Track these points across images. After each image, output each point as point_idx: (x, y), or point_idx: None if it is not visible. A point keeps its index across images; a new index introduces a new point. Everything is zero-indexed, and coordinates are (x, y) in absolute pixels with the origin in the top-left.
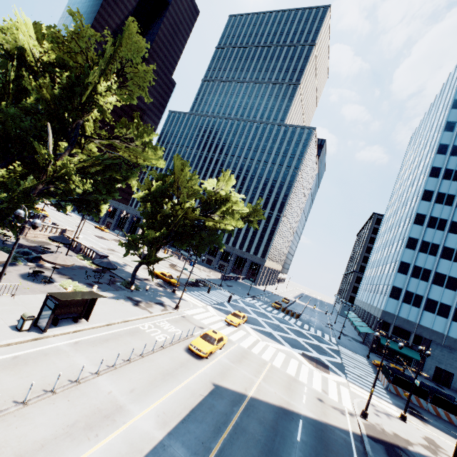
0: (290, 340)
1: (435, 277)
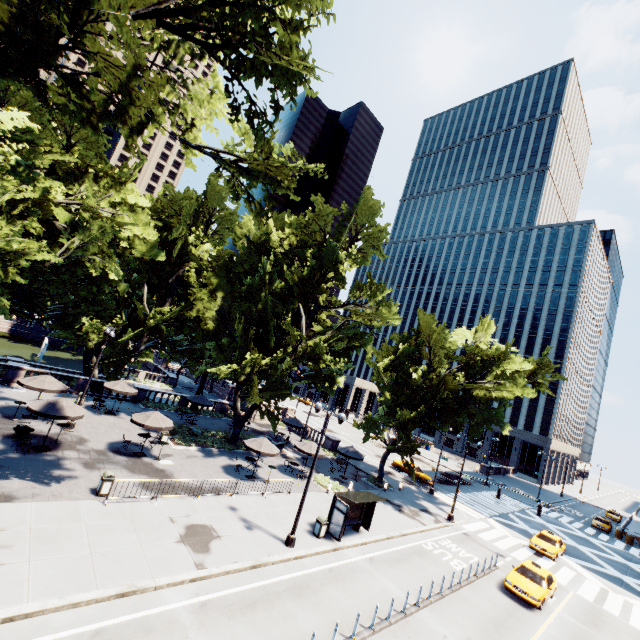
0: None
1: None
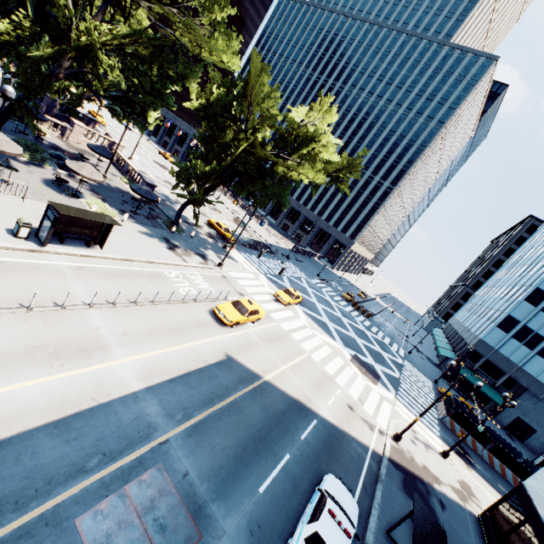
0: (346, 337)
1: None
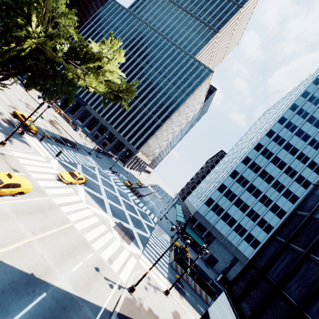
0: (117, 210)
1: (237, 200)
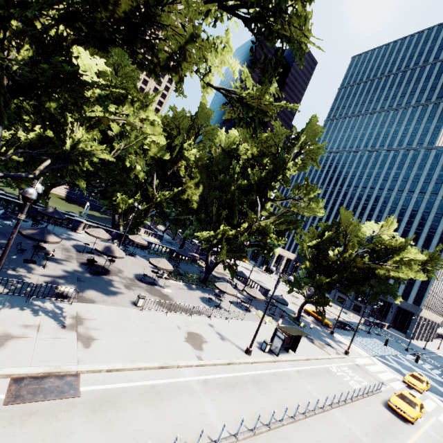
0: None
1: None
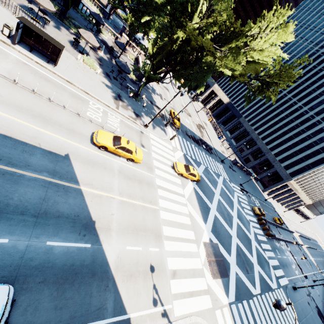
0: (221, 228)
1: None
